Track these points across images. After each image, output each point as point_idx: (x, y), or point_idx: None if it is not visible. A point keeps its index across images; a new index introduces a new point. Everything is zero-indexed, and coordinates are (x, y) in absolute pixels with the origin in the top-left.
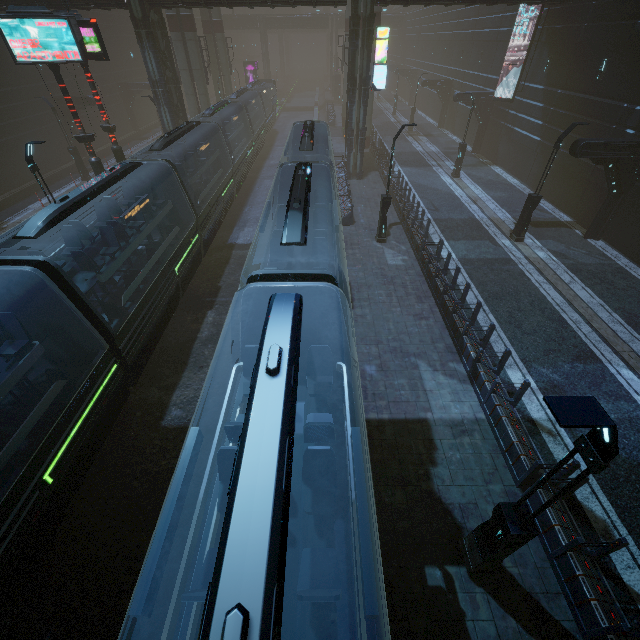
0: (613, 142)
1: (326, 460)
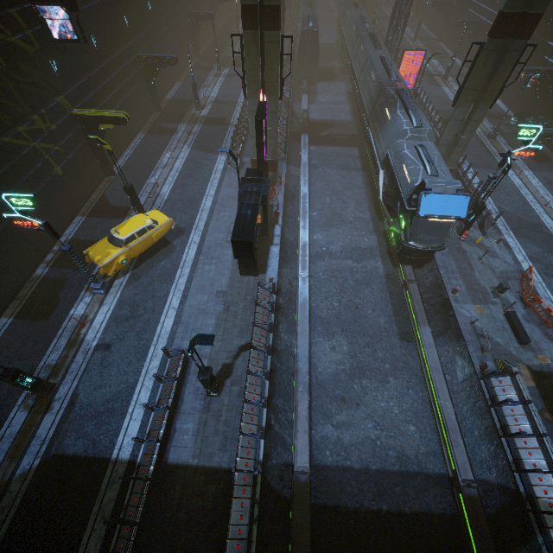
0: (443, 2)
1: (367, 31)
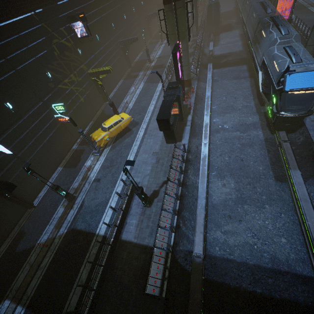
0: None
1: None
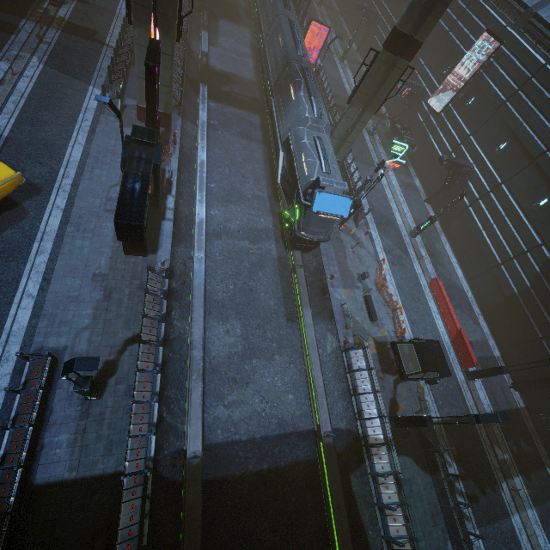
0: None
1: None
